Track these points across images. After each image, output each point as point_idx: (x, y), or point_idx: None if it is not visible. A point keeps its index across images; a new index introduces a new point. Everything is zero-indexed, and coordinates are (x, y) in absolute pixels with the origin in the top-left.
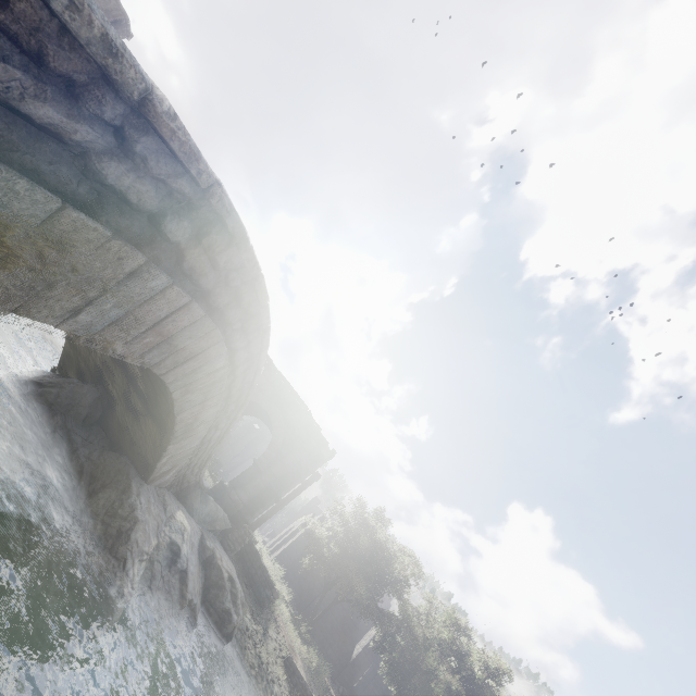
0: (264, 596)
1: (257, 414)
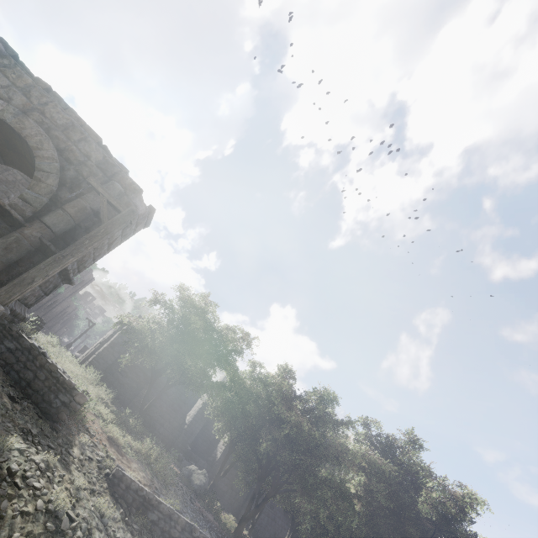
0: (58, 405)
1: (6, 156)
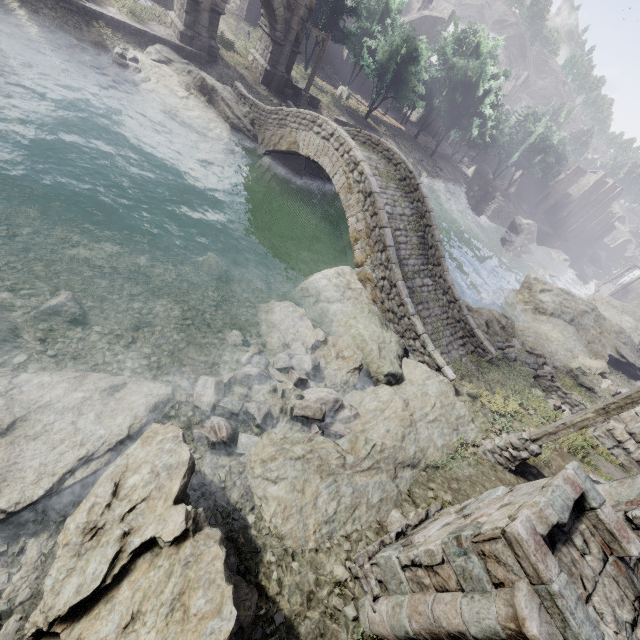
0: (315, 105)
1: None
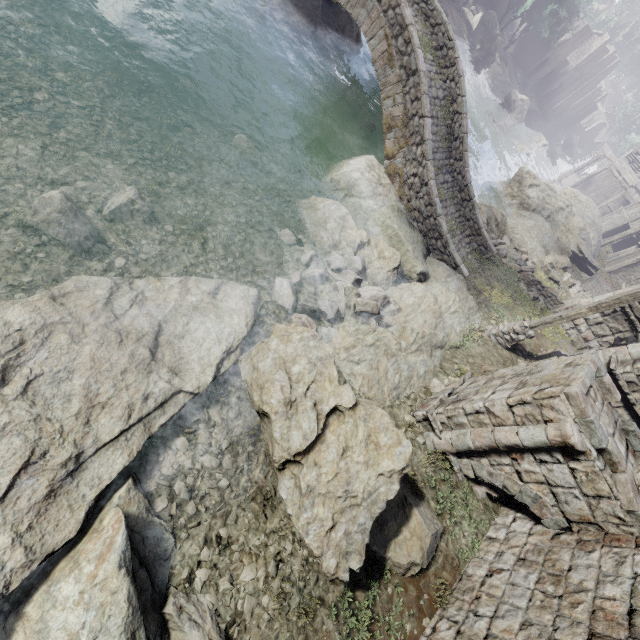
0: None
1: None
